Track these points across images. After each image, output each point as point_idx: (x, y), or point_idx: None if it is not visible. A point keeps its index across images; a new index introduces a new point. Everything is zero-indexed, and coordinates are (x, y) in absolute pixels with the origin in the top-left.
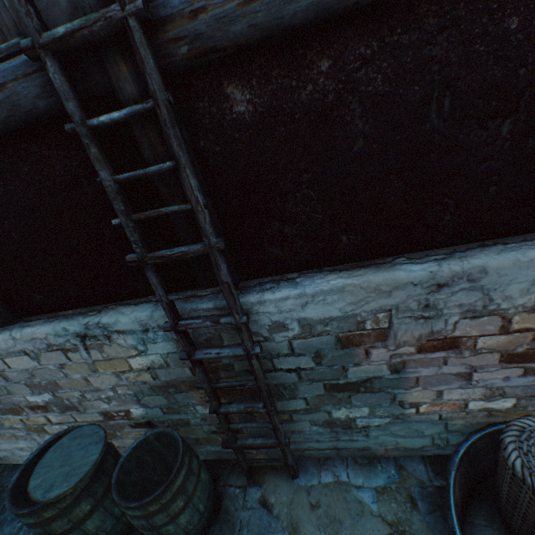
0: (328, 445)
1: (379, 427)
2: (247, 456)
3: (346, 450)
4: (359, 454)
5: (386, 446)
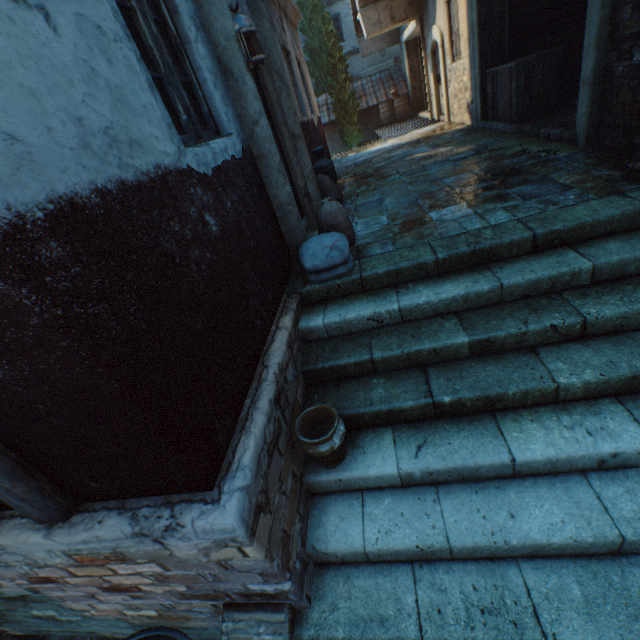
0: (62, 628)
1: (82, 621)
2: (11, 632)
3: (81, 632)
4: (95, 634)
5: (108, 631)
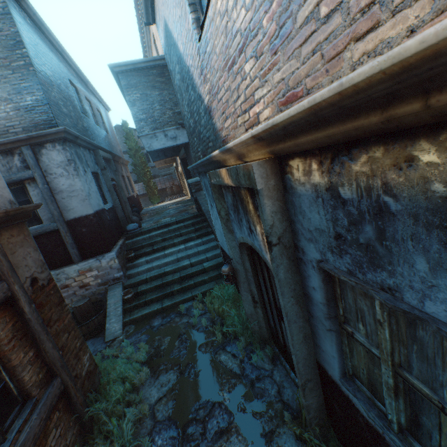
0: None
1: None
2: None
3: None
4: None
5: None
